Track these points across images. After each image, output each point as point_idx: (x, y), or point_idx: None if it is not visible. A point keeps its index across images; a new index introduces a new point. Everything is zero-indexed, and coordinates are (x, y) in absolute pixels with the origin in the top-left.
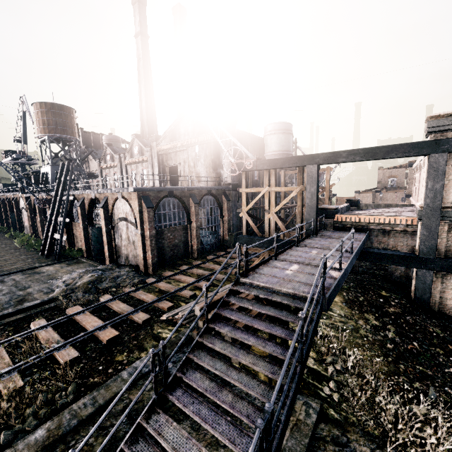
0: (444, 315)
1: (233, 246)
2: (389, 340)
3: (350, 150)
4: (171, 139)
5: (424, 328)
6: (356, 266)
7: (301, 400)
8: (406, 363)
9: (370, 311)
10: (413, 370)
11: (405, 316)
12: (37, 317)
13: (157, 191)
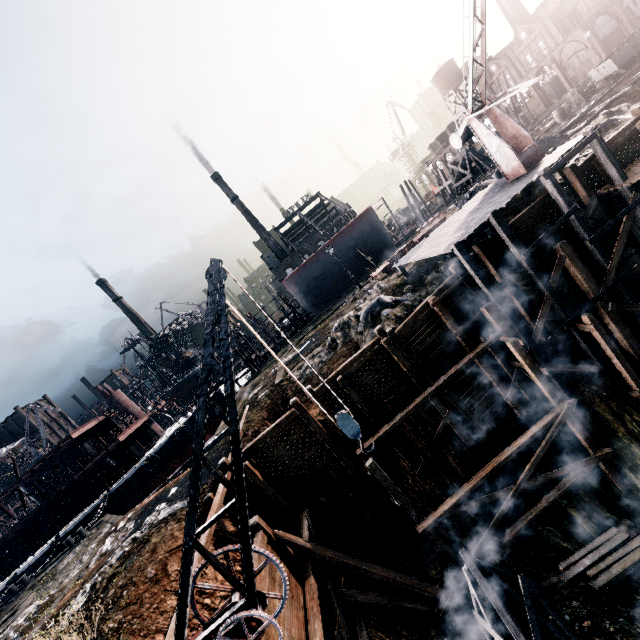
0: None
1: None
2: None
3: None
4: None
5: None
6: None
7: None
8: None
9: None
10: None
11: None
12: None
13: (589, 20)
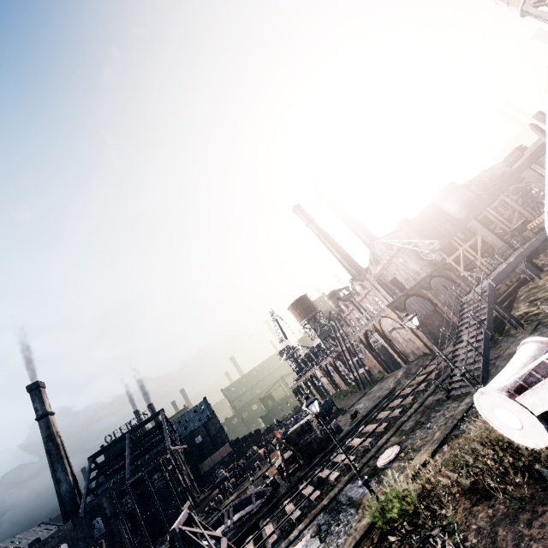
0: None
1: None
2: None
3: (482, 201)
4: (376, 264)
5: None
6: None
7: (529, 326)
8: None
9: None
10: None
11: None
12: (395, 395)
13: (398, 300)
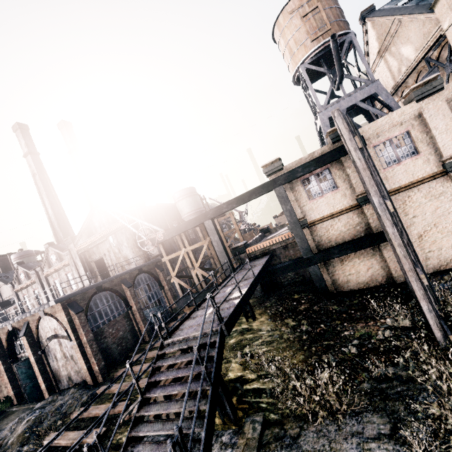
0: (341, 292)
1: (183, 311)
2: (304, 332)
3: (227, 202)
4: (88, 235)
5: (326, 310)
6: (279, 282)
7: (248, 421)
8: (316, 344)
9: (288, 316)
10: (321, 347)
11: (313, 307)
12: None
13: (83, 293)
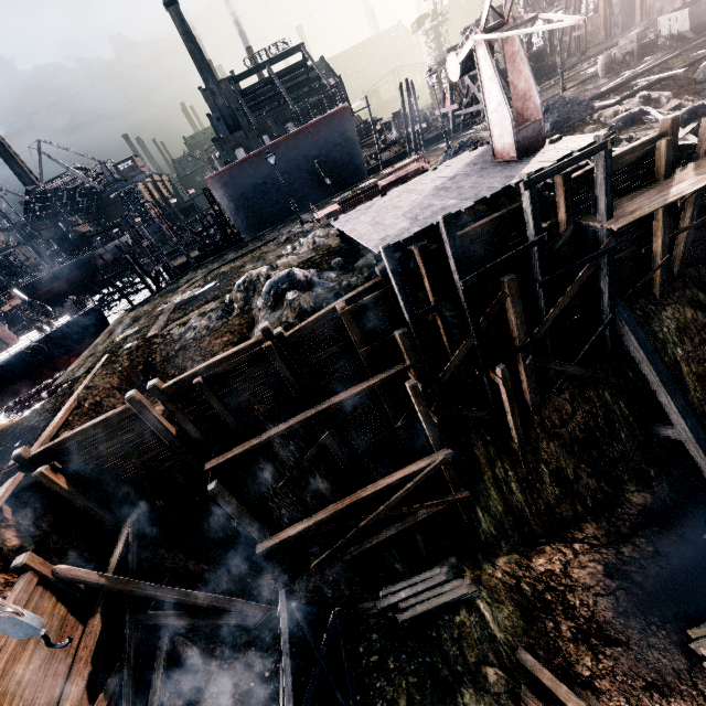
0: None
1: None
2: None
3: None
4: None
5: None
6: None
7: None
8: None
9: None
10: None
11: None
12: None
13: None
